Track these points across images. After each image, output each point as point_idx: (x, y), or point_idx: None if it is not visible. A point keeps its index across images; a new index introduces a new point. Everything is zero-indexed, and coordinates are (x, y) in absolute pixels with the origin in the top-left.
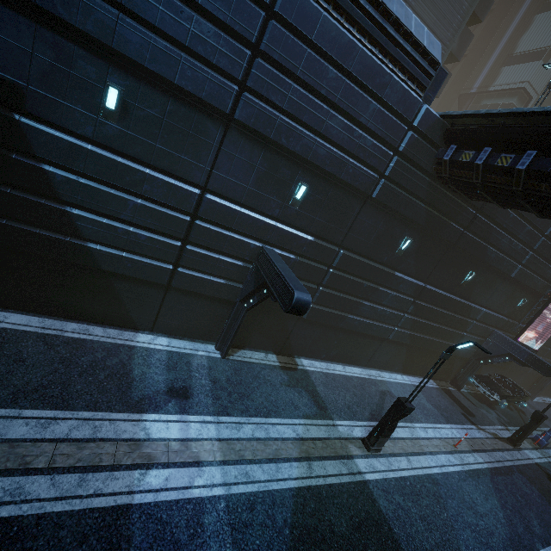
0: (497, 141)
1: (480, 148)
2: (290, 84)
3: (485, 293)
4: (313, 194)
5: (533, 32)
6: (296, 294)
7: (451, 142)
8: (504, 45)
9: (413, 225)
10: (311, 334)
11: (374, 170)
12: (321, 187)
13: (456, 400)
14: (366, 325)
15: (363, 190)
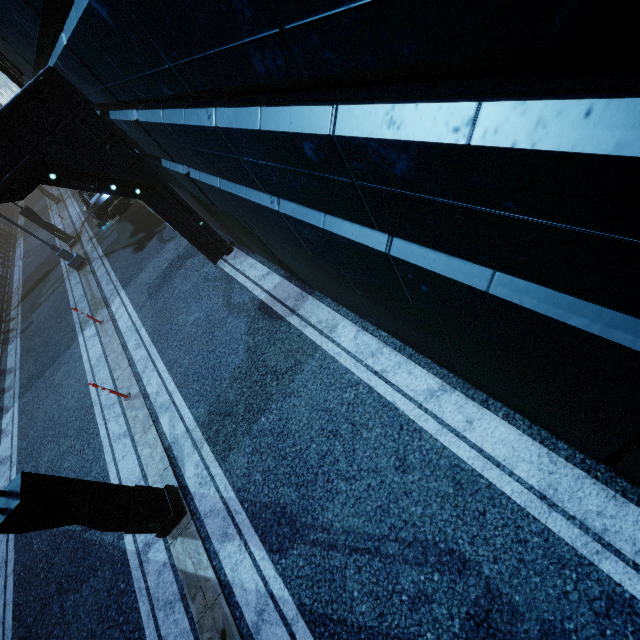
0: None
1: None
2: None
3: None
4: None
5: None
6: None
7: None
8: None
9: None
10: None
11: None
12: None
13: None
14: None
15: None
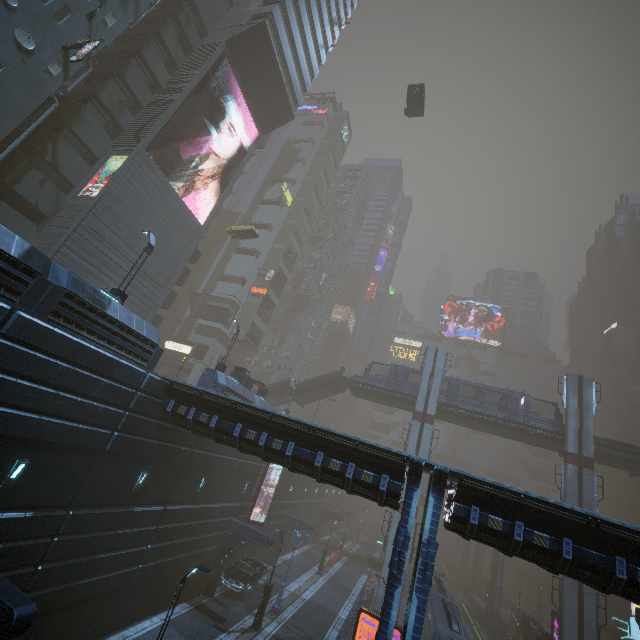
0: (199, 404)
1: (191, 404)
2: (14, 381)
3: (219, 490)
4: (36, 466)
5: (233, 263)
6: (17, 612)
7: (172, 396)
8: (217, 265)
9: (149, 459)
10: (21, 638)
11: (107, 427)
12: (46, 456)
13: (209, 612)
14: (104, 582)
15: (96, 447)
